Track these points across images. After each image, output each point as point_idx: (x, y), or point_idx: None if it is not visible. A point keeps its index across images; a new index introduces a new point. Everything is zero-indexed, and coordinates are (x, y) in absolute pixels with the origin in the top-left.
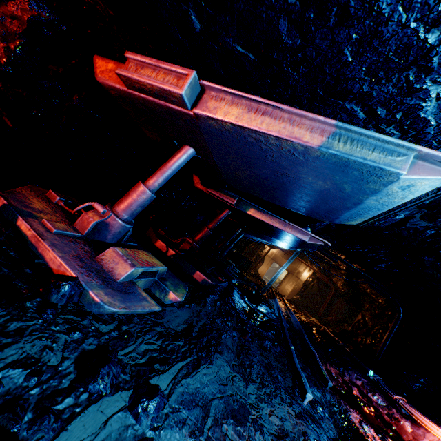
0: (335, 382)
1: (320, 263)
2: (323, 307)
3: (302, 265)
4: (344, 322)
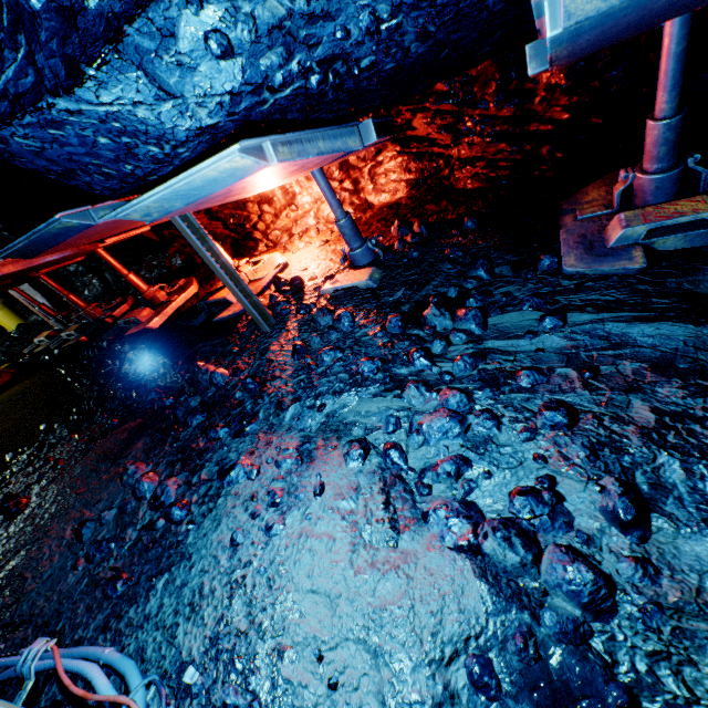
0: None
1: None
2: None
3: None
4: None
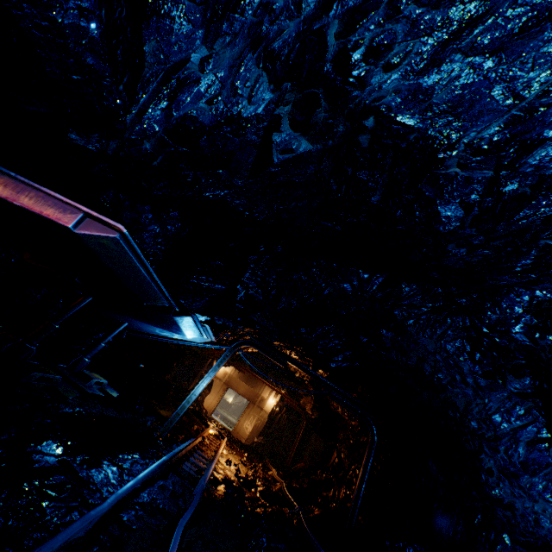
0: None
1: (287, 381)
2: (293, 449)
3: (266, 388)
4: (317, 468)
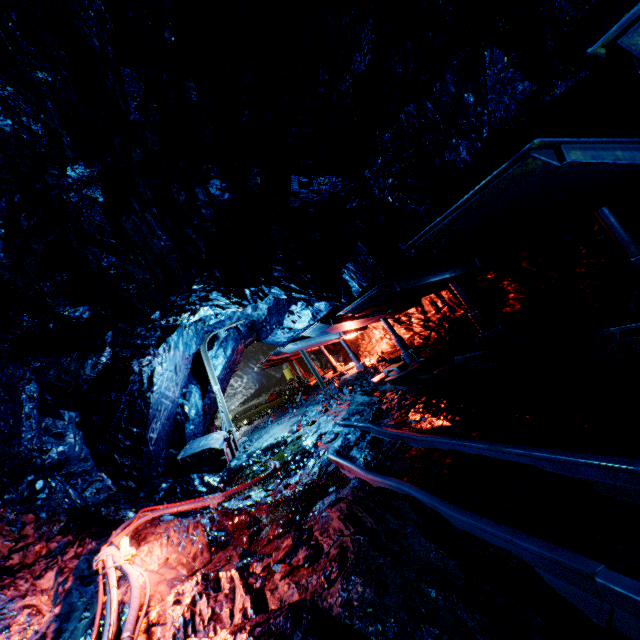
0: (326, 503)
1: None
2: None
3: None
4: None
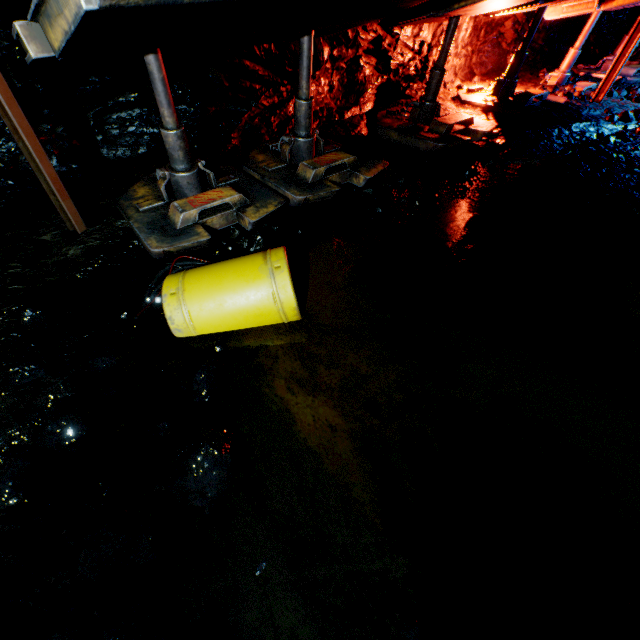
0: None
1: None
2: None
3: None
4: None
